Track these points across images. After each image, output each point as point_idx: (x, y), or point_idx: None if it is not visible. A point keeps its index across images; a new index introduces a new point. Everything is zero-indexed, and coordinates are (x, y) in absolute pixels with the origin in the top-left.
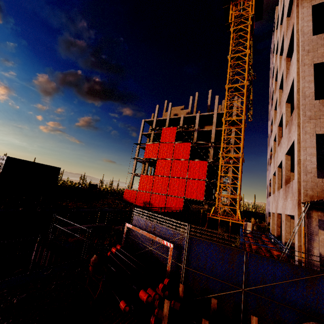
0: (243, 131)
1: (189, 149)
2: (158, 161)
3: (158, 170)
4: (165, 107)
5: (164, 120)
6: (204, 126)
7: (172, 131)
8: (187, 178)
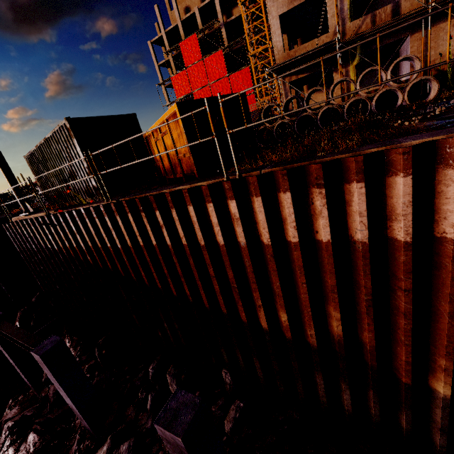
0: (263, 10)
1: (223, 60)
2: (195, 95)
3: None
4: (167, 1)
5: (175, 28)
6: (231, 10)
7: (193, 43)
8: None
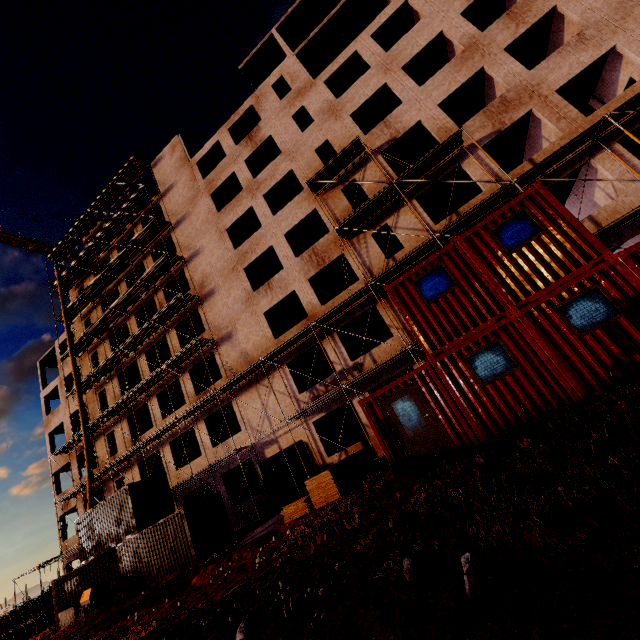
0: None
1: None
2: None
3: None
4: None
5: None
6: None
7: None
8: None
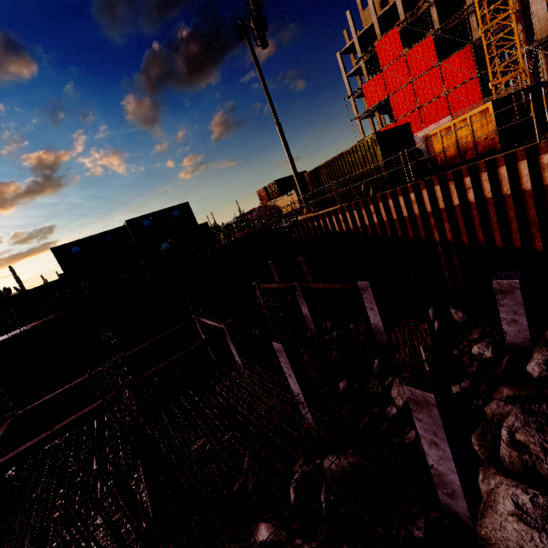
0: None
1: (432, 47)
2: (391, 99)
3: (398, 111)
4: (359, 1)
5: (369, 28)
6: None
7: (392, 38)
8: (445, 94)
